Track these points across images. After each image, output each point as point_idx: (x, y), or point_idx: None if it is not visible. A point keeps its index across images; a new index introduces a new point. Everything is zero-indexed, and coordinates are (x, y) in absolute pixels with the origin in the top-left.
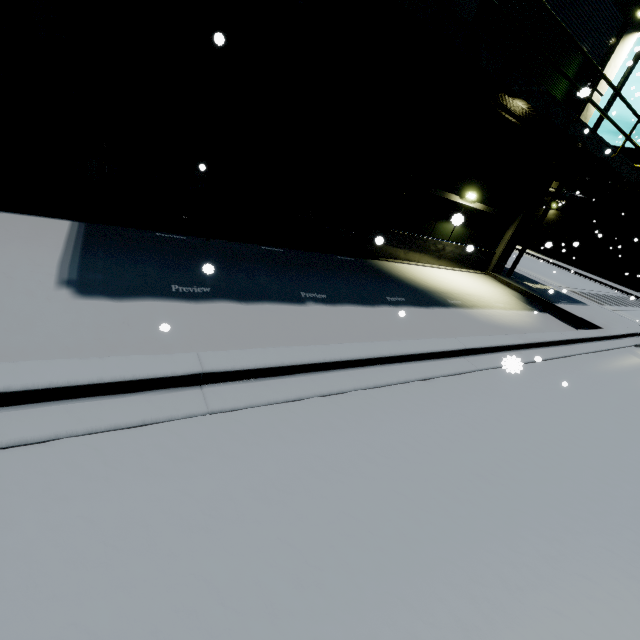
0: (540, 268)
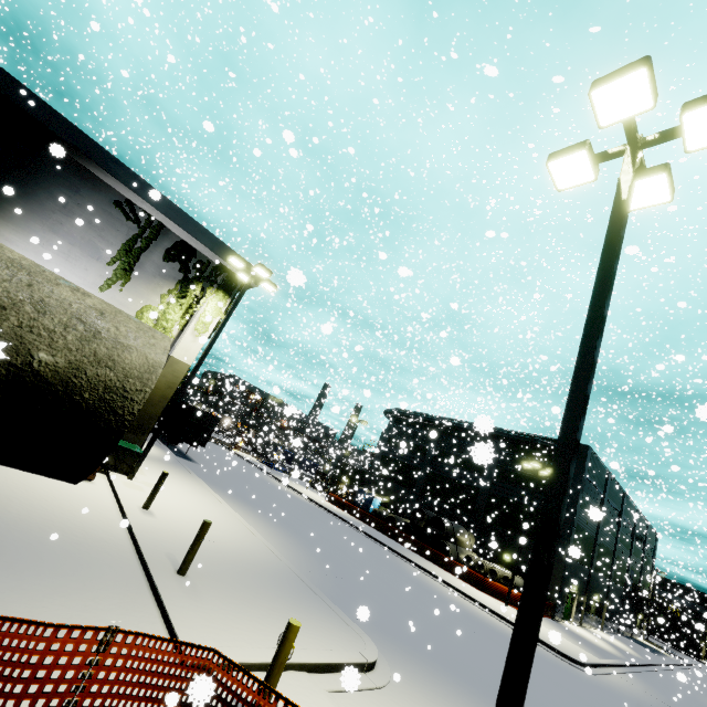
0: None
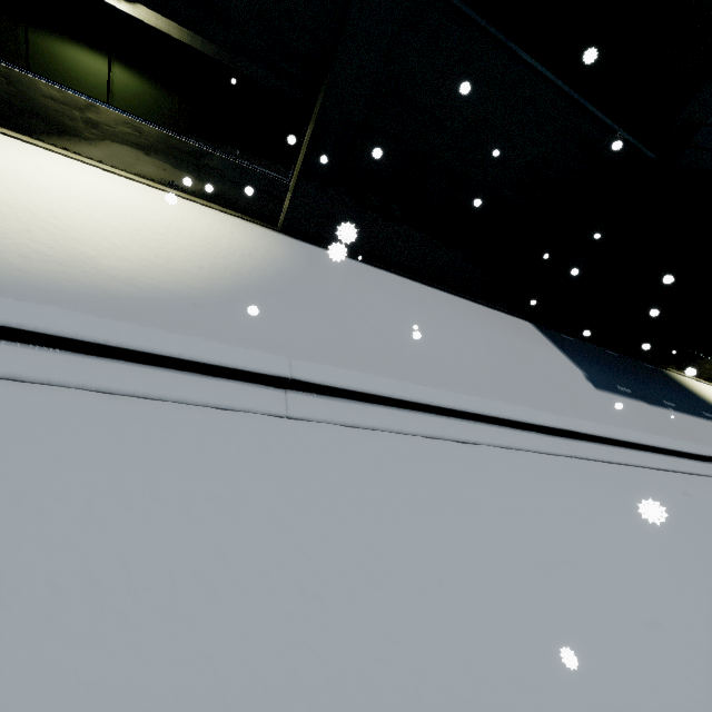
0: None
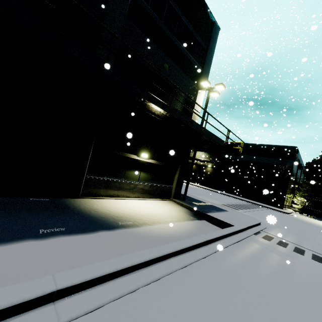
0: (209, 194)
